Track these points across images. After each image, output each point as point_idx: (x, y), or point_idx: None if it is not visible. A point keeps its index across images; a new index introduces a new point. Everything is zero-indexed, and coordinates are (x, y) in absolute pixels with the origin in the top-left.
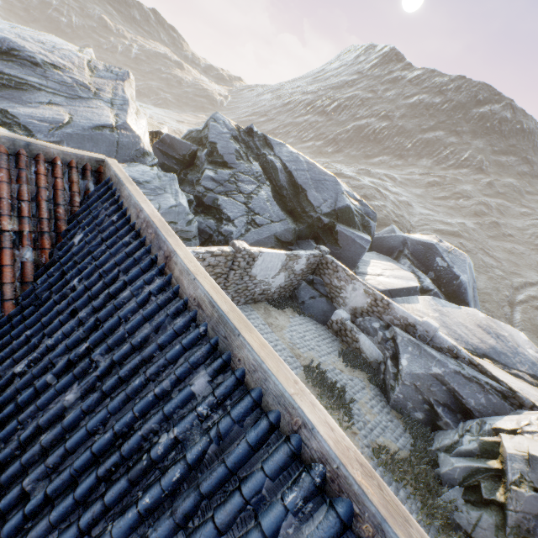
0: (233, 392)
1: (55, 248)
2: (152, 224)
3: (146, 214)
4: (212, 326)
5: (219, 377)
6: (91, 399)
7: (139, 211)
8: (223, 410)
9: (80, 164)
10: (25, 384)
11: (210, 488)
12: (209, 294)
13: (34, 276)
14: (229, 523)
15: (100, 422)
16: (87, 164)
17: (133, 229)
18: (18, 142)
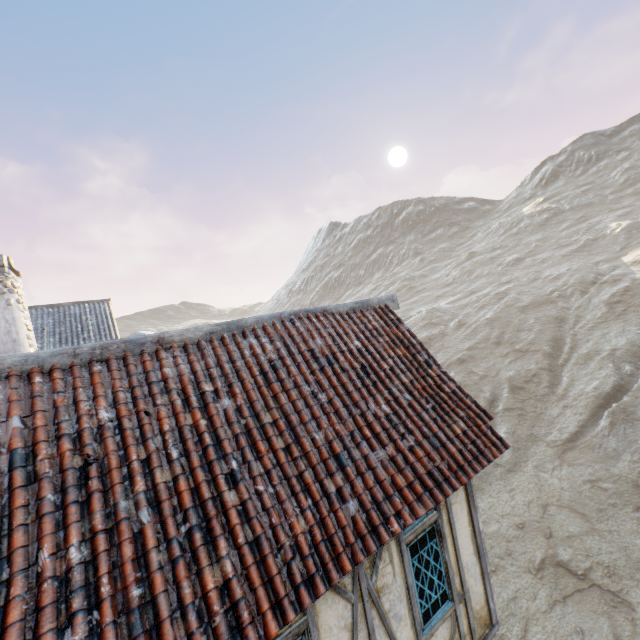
0: None
1: None
2: None
3: None
4: None
5: None
6: None
7: None
8: None
9: None
10: None
11: None
12: None
13: None
14: None
15: None
16: None
17: None
18: None
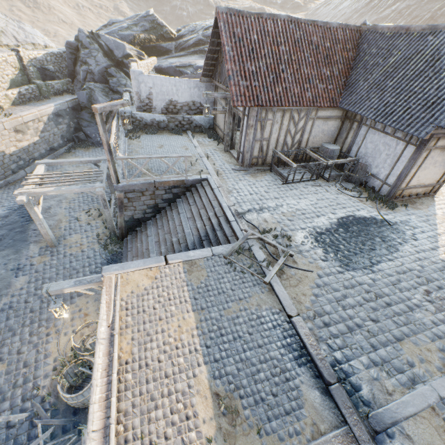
0: (438, 34)
1: (356, 52)
2: (397, 26)
3: (394, 26)
4: (428, 30)
5: (433, 35)
6: (397, 56)
7: (389, 28)
8: (436, 38)
9: (355, 29)
10: (372, 68)
11: (437, 44)
12: (427, 25)
13: (353, 60)
14: (443, 44)
15: (402, 56)
16: (357, 29)
17: (386, 34)
18: (345, 25)
